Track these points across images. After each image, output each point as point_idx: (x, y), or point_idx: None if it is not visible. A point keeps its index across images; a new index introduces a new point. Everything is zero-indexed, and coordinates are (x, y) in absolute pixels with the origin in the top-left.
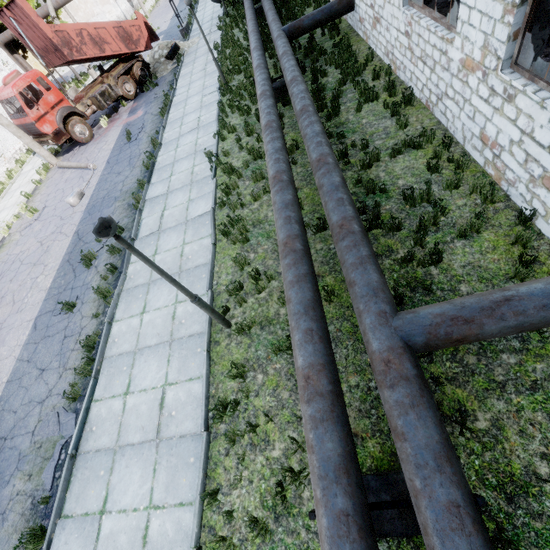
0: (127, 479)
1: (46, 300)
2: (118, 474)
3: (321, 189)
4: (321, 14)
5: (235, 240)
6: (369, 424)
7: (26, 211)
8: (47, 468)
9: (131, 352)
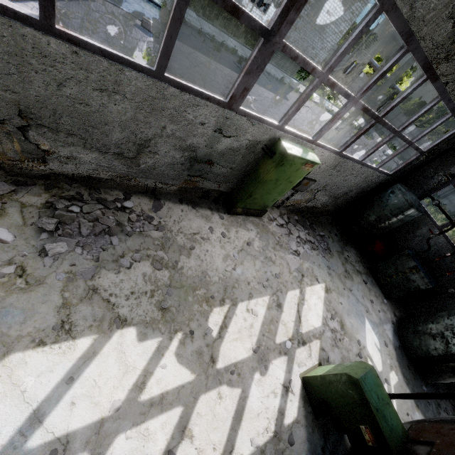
0: (267, 67)
1: (237, 72)
2: (267, 68)
3: None
4: None
5: (212, 20)
6: (247, 39)
7: (155, 55)
8: (274, 80)
9: (247, 57)
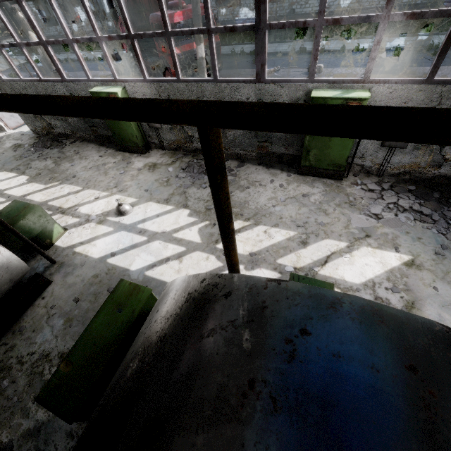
0: None
1: (421, 66)
2: None
3: (426, 4)
4: (292, 13)
5: (414, 32)
6: None
7: None
8: None
9: None
